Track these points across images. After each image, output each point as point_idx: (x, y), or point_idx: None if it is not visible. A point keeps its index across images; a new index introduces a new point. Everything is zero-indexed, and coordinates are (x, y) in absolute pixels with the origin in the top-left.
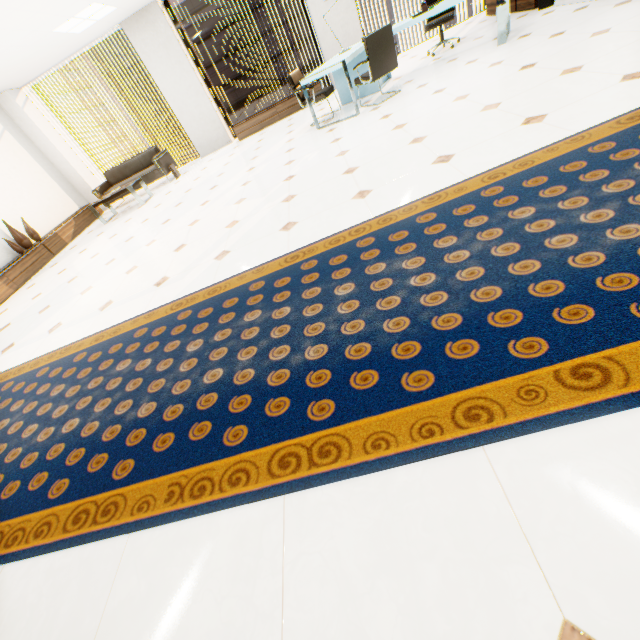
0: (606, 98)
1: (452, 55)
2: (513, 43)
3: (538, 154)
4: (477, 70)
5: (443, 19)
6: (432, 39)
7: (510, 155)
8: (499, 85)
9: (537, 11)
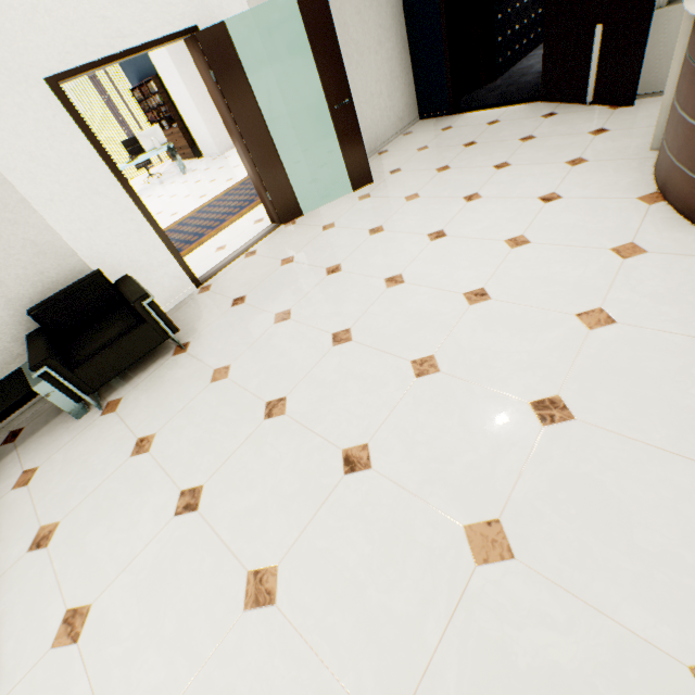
0: (223, 187)
1: (161, 181)
2: (190, 174)
3: (206, 204)
4: (177, 186)
5: (146, 164)
6: (143, 175)
7: (198, 206)
8: (189, 189)
9: (198, 160)
